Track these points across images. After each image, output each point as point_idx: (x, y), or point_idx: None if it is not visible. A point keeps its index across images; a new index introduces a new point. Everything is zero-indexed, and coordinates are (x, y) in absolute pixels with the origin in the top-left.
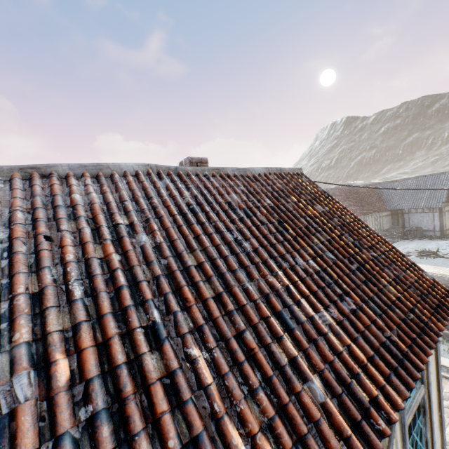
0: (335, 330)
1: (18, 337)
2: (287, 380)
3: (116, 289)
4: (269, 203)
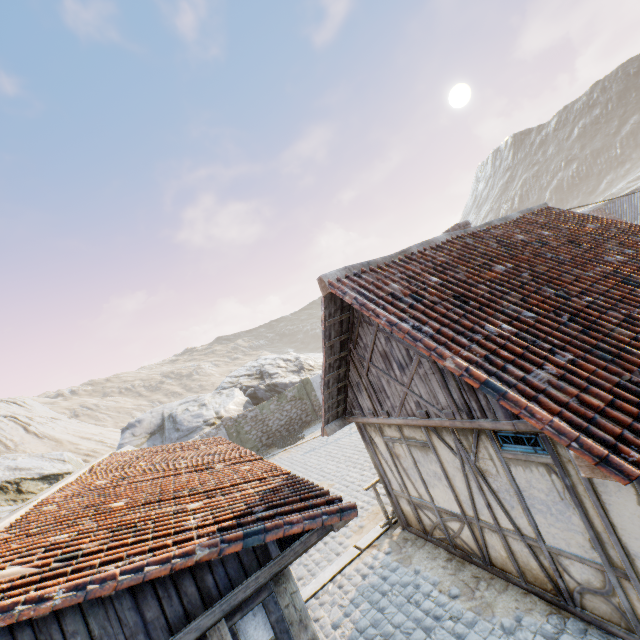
0: None
1: (506, 304)
2: None
3: (518, 287)
4: (547, 234)
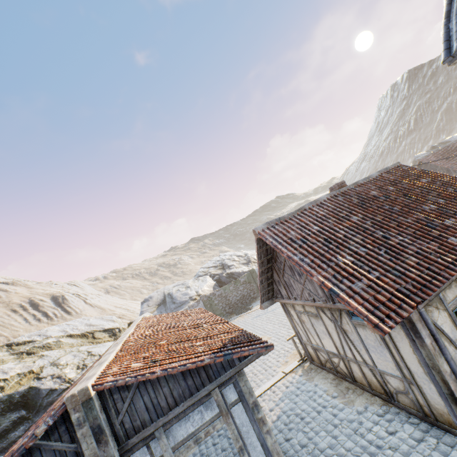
0: (455, 225)
1: (352, 243)
2: (440, 239)
3: (362, 231)
4: (392, 189)
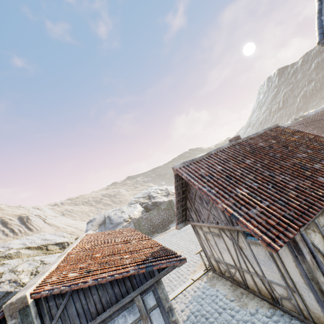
0: (322, 168)
1: (247, 179)
2: (311, 178)
3: (254, 171)
4: (274, 142)
